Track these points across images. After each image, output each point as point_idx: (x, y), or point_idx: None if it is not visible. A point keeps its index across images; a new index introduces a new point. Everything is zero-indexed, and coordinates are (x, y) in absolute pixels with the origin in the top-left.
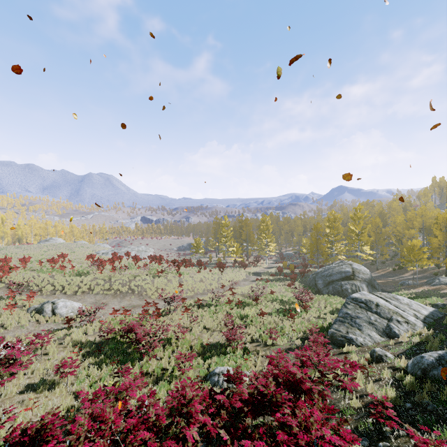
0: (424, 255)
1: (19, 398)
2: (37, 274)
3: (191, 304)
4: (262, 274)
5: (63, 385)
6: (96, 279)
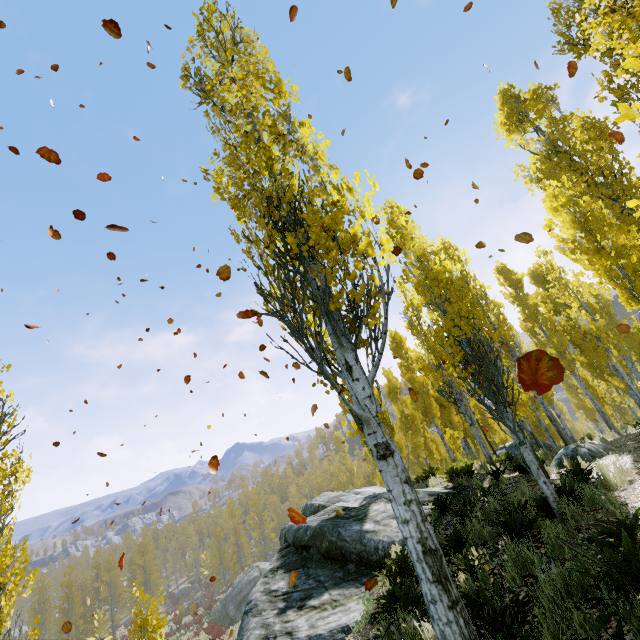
0: None
1: None
2: None
3: None
4: None
5: None
6: None
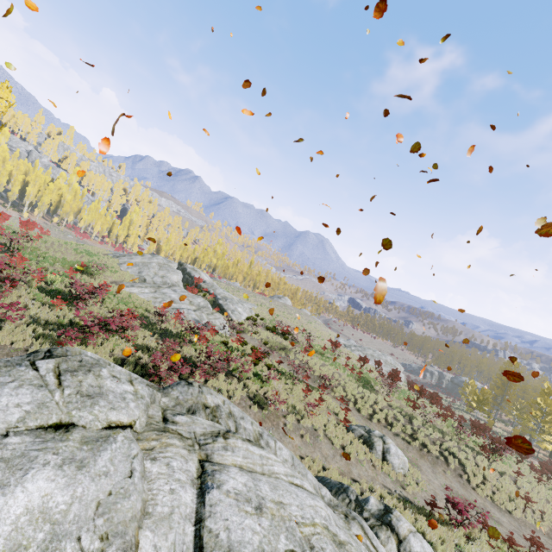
0: None
1: None
2: (323, 362)
3: None
4: None
5: None
6: (389, 406)
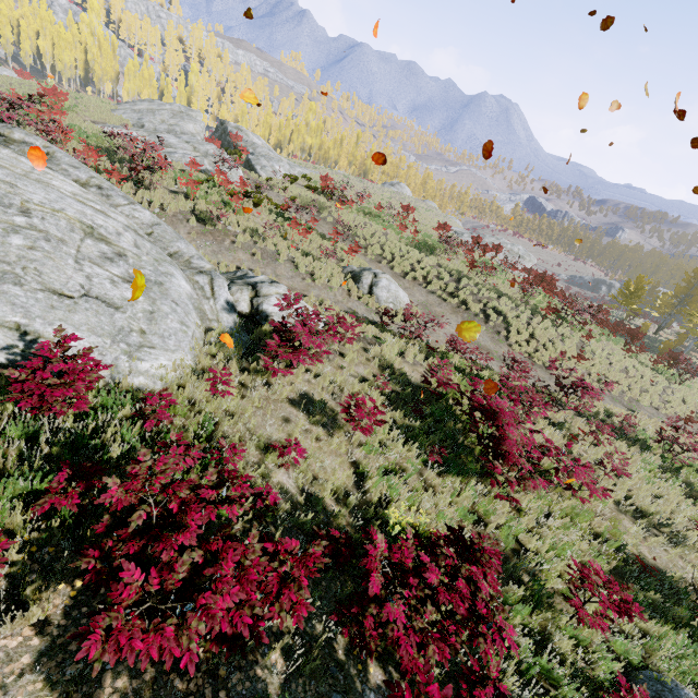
0: None
1: (286, 411)
2: (369, 223)
3: (595, 414)
4: None
5: (345, 436)
6: (439, 266)
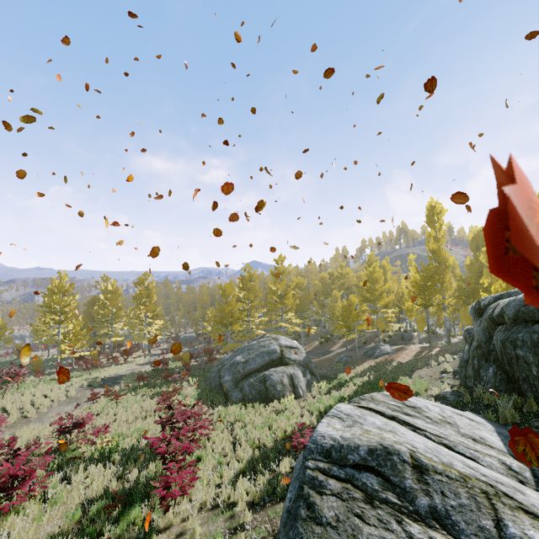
0: (364, 315)
1: None
2: None
3: None
4: (124, 379)
5: None
6: None
